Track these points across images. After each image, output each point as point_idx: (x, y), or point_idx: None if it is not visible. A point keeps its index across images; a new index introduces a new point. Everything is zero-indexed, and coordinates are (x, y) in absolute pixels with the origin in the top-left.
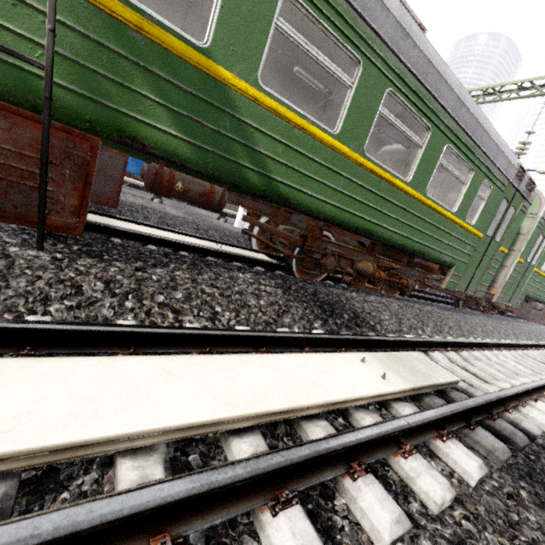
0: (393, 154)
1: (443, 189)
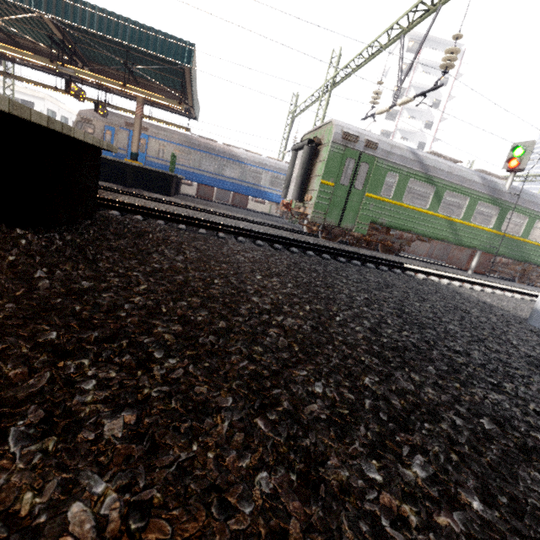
0: None
1: None
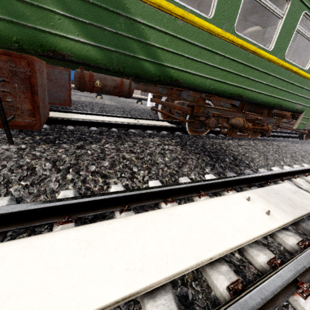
0: (252, 35)
1: (294, 54)
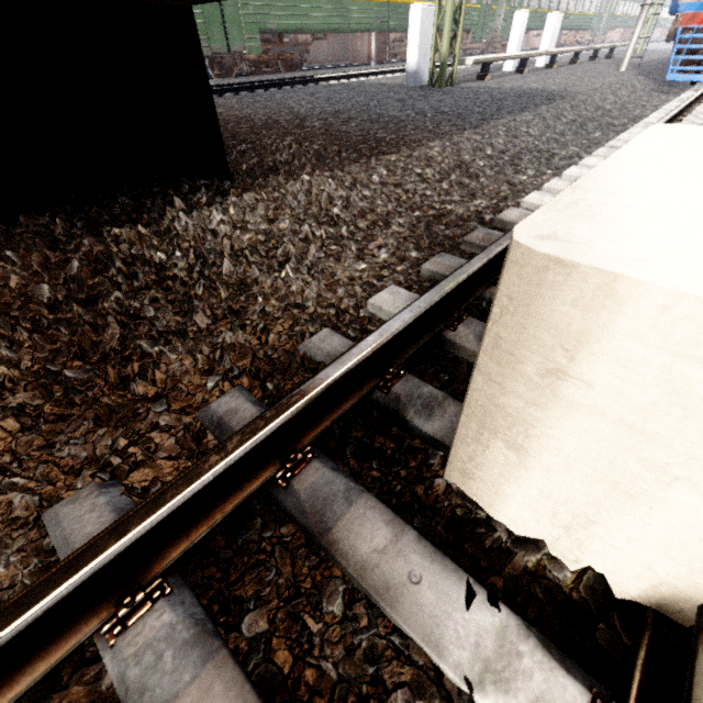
0: None
1: None
